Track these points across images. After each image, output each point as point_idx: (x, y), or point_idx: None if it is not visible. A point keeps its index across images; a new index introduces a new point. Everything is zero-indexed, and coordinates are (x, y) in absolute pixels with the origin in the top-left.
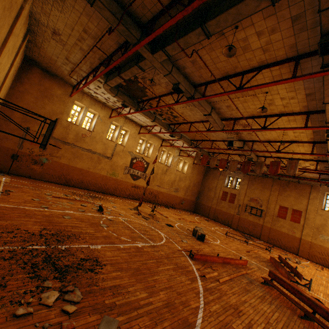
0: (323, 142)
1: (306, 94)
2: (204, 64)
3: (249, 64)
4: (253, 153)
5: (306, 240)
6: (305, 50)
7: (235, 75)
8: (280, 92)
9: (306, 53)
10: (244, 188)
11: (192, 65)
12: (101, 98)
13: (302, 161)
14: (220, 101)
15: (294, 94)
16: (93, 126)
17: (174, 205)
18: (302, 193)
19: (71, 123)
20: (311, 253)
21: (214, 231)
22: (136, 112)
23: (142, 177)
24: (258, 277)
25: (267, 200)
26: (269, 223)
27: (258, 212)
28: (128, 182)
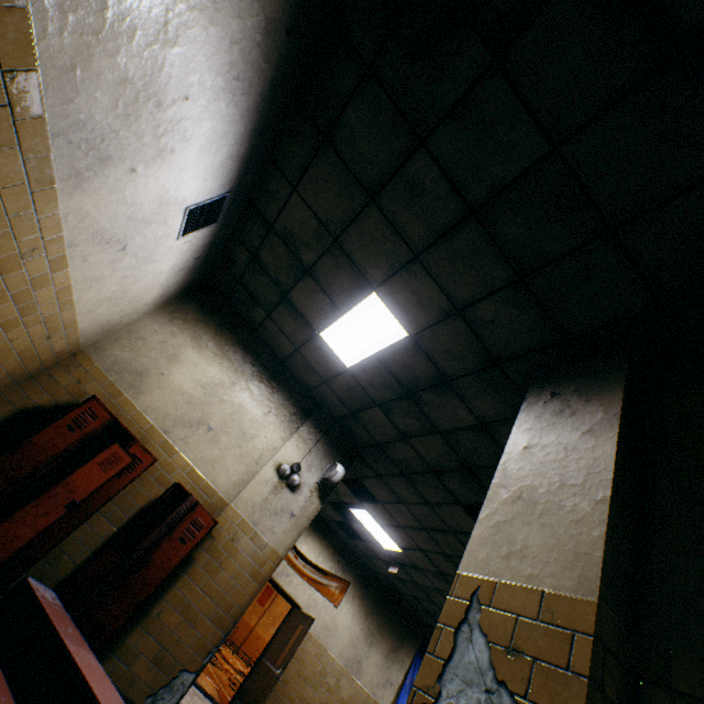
0: None
1: None
2: None
3: None
4: None
5: (258, 632)
6: None
7: None
8: None
9: None
10: None
11: None
12: None
13: None
14: None
15: None
16: None
17: None
18: None
19: None
20: (253, 650)
21: None
22: None
23: None
24: None
25: None
26: None
27: None
28: None
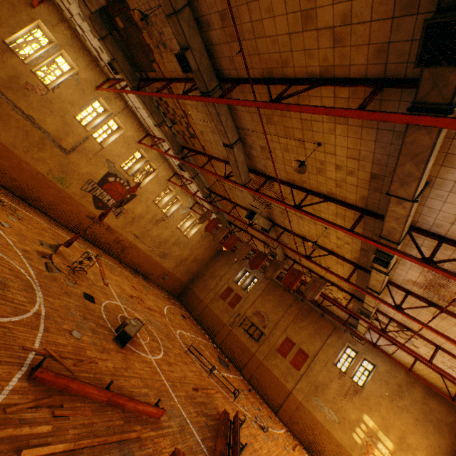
0: (368, 270)
1: (371, 174)
2: (231, 15)
3: (306, 63)
4: (281, 249)
5: (295, 398)
6: (398, 70)
7: (282, 81)
8: (339, 153)
9: (399, 78)
10: (256, 295)
11: (221, 23)
12: (90, 44)
13: (335, 288)
14: (254, 132)
15: (356, 167)
16: (58, 83)
17: (150, 275)
18: (321, 331)
19: (12, 52)
20: (294, 418)
21: (174, 337)
22: (130, 91)
23: (113, 209)
24: (156, 452)
25: (275, 322)
26: (262, 355)
27: (257, 333)
28: (84, 205)
